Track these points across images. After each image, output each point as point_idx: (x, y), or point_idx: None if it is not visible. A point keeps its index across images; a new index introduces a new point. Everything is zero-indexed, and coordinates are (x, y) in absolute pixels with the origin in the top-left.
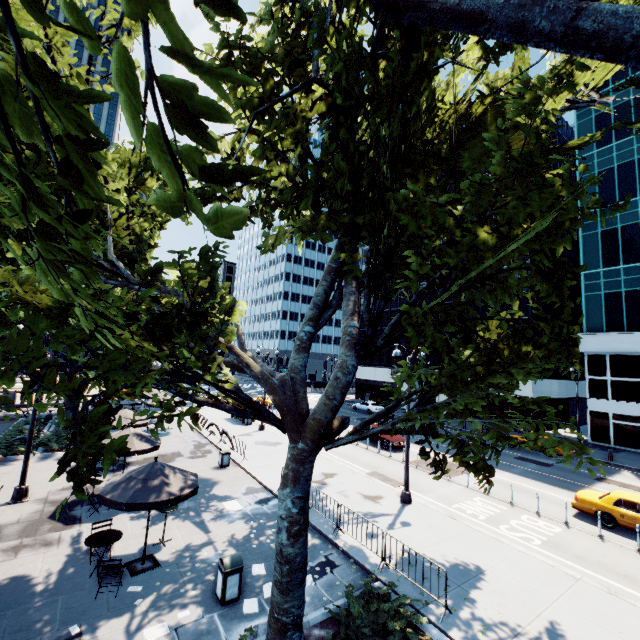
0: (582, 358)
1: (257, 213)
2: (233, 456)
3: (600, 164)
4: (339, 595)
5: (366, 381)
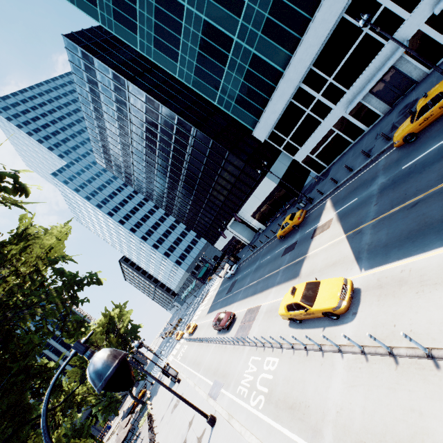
0: None
1: None
2: None
3: (148, 41)
4: None
5: (225, 248)
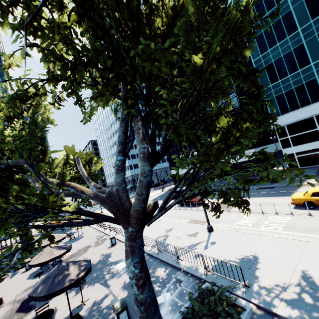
0: (274, 132)
1: (76, 102)
2: (118, 237)
3: None
4: (187, 299)
5: None
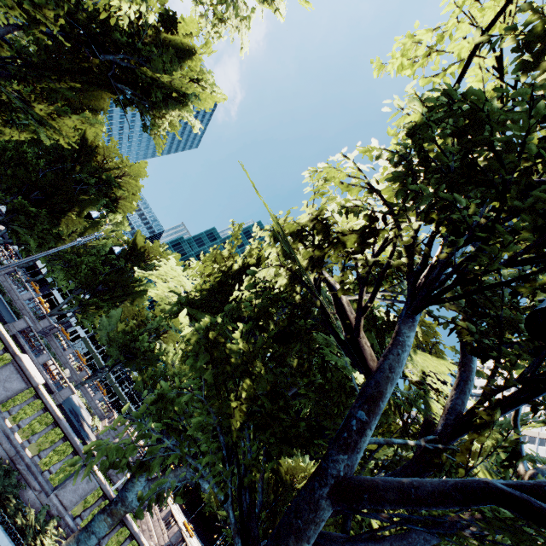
0: None
1: None
2: None
3: None
4: None
5: None
